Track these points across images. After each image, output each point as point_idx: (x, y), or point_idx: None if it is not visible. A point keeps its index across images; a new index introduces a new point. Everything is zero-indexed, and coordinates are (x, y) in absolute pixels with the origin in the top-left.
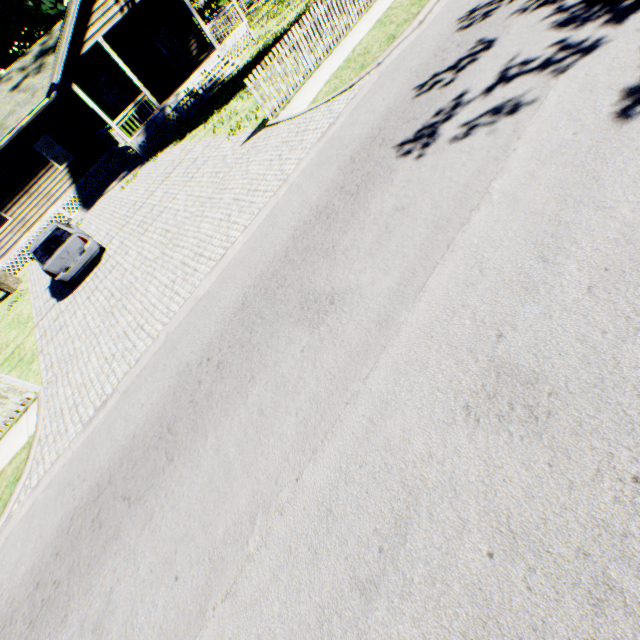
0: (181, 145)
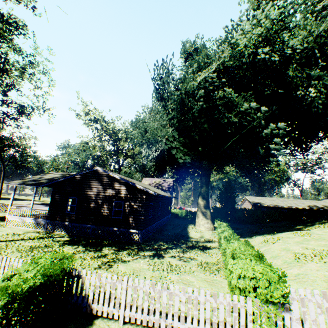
0: None
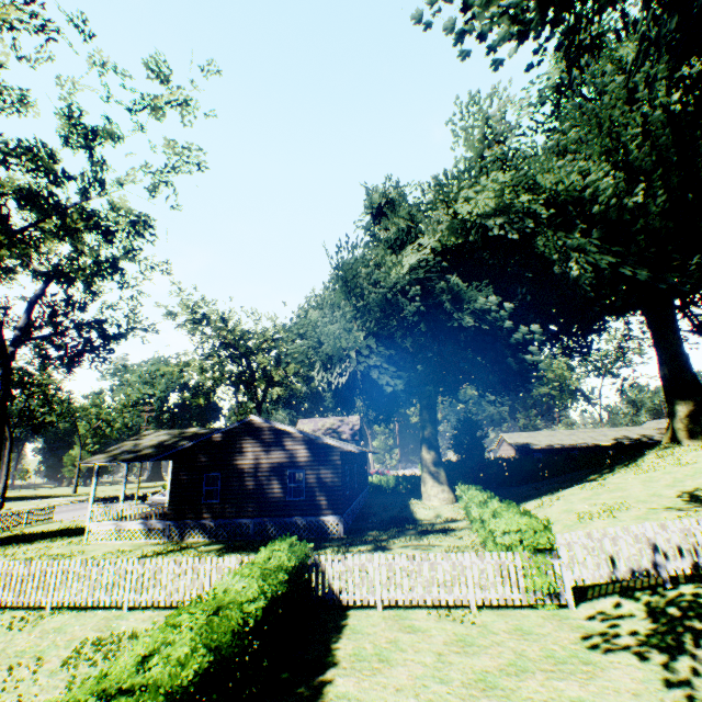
0: None
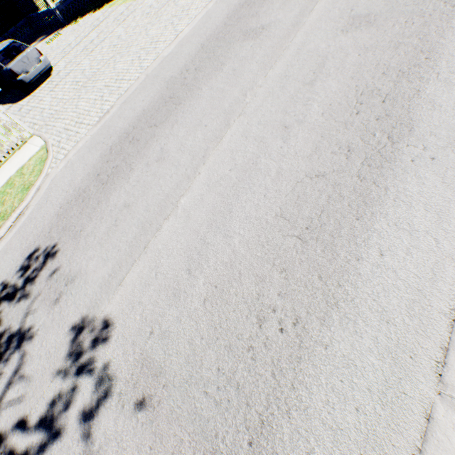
0: (101, 11)
